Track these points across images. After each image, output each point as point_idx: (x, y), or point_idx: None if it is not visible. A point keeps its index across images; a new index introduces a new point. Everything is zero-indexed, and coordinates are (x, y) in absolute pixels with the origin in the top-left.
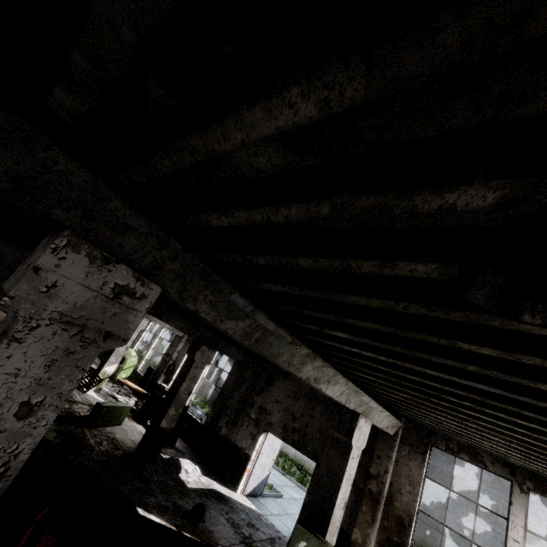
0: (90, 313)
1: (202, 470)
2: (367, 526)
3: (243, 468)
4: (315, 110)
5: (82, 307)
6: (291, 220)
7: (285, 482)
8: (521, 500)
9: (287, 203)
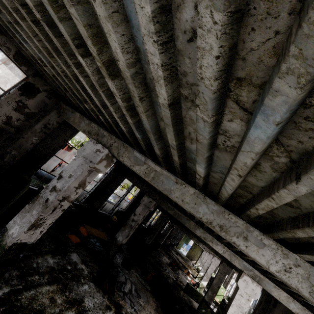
0: (147, 204)
1: None
2: None
3: None
4: None
5: (146, 203)
6: None
7: None
8: None
9: None
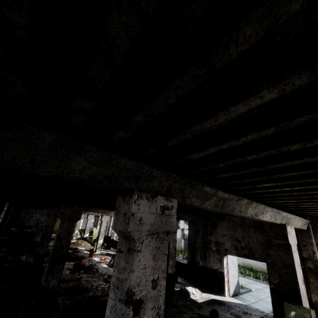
0: (157, 225)
1: (200, 290)
2: None
3: (222, 281)
4: (275, 95)
5: (153, 224)
6: (247, 142)
7: (247, 281)
8: None
9: (246, 135)
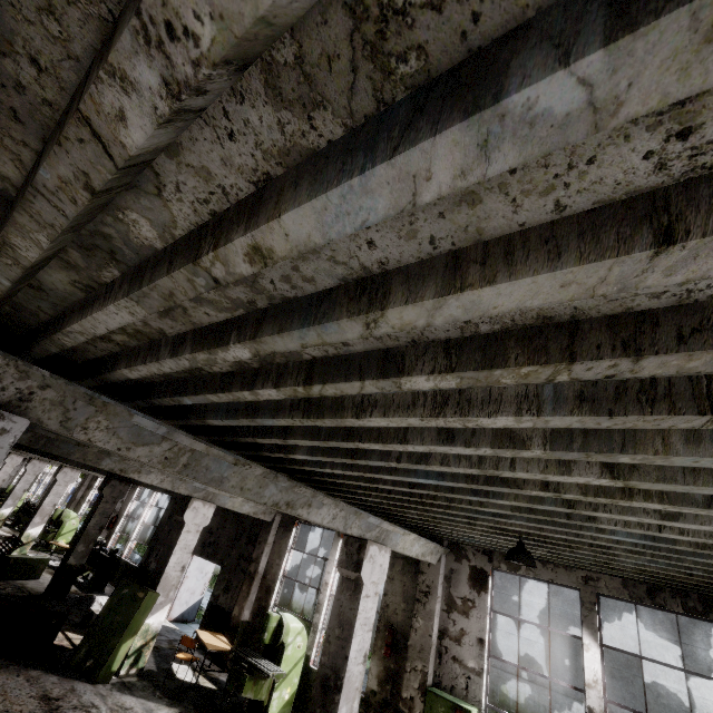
0: None
1: None
2: (244, 601)
3: None
4: None
5: None
6: None
7: None
8: (337, 542)
9: None
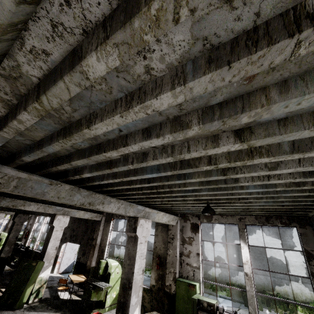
0: None
1: None
2: (91, 258)
3: (56, 262)
4: None
5: None
6: None
7: None
8: None
9: None
